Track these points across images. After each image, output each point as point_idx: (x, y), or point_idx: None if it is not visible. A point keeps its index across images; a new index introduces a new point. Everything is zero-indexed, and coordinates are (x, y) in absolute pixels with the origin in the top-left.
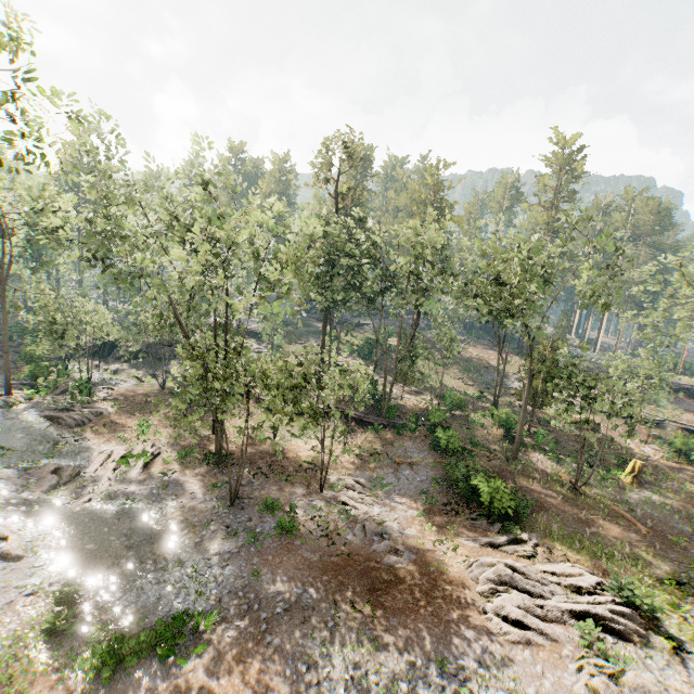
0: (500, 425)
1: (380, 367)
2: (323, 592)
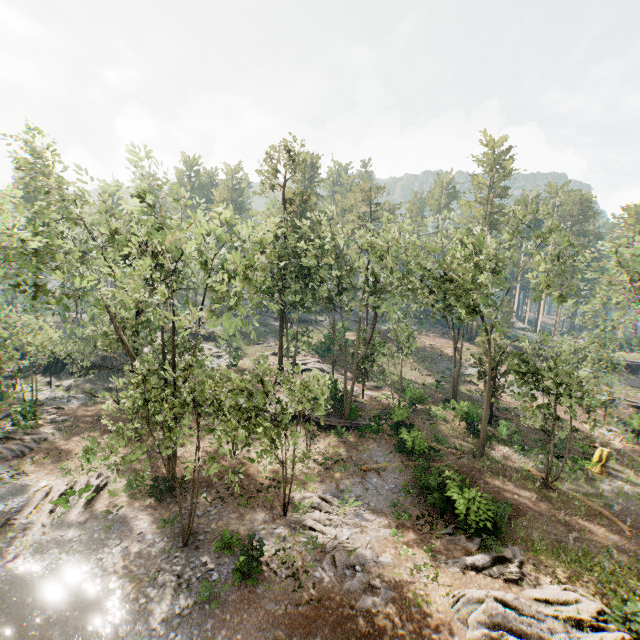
0: (462, 418)
1: (338, 363)
2: None
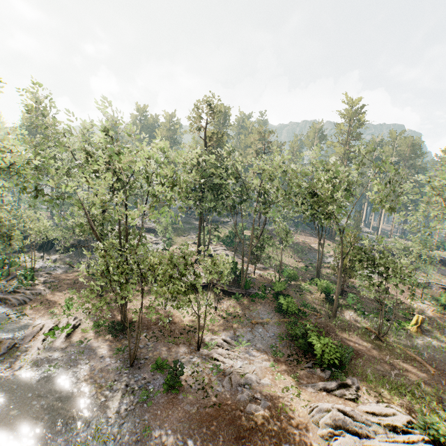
0: (322, 291)
1: (238, 251)
2: (200, 443)
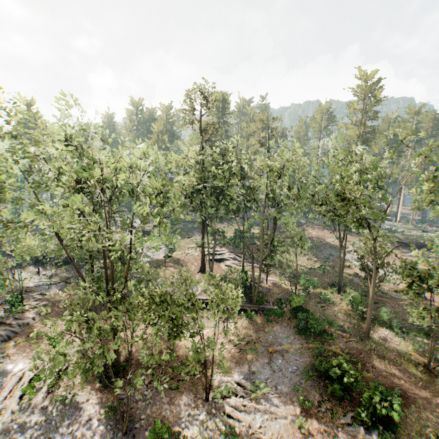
0: (348, 302)
1: (247, 253)
2: None
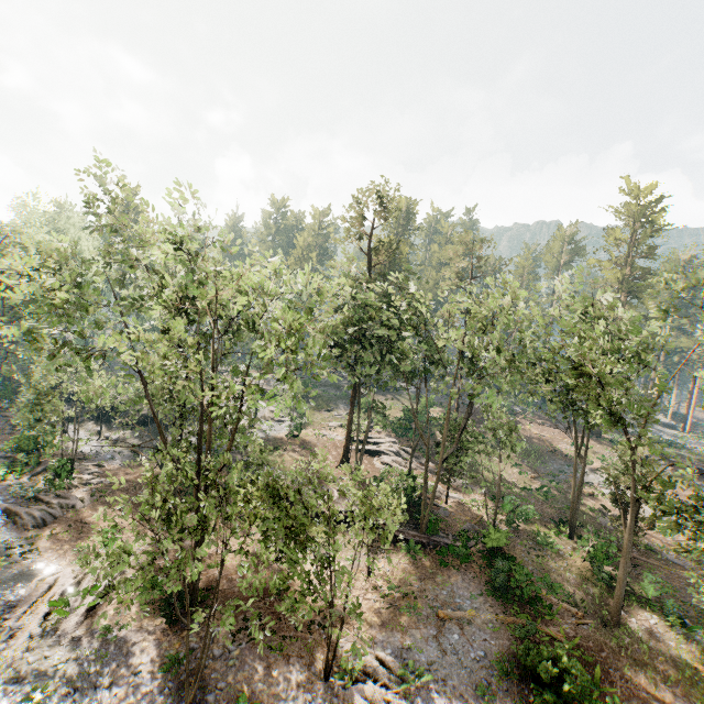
0: (585, 556)
1: (418, 447)
2: None
